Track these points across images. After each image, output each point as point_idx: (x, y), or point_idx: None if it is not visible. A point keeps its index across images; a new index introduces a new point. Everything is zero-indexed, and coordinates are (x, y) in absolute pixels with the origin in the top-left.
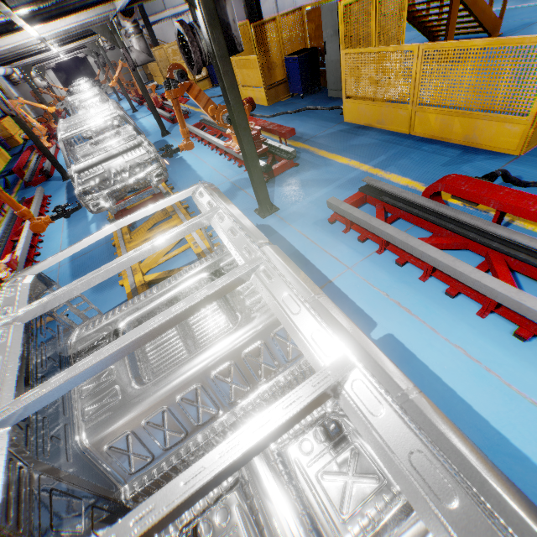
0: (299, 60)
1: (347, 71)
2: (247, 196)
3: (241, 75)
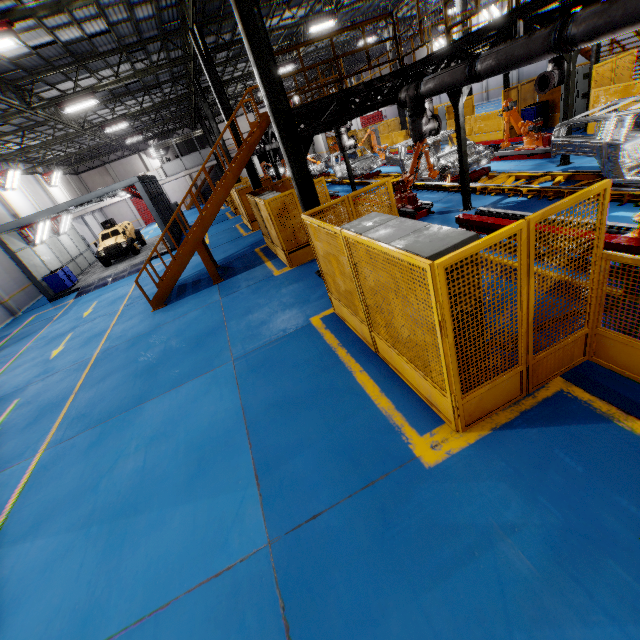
0: (536, 109)
1: (595, 102)
2: (542, 165)
3: (477, 127)
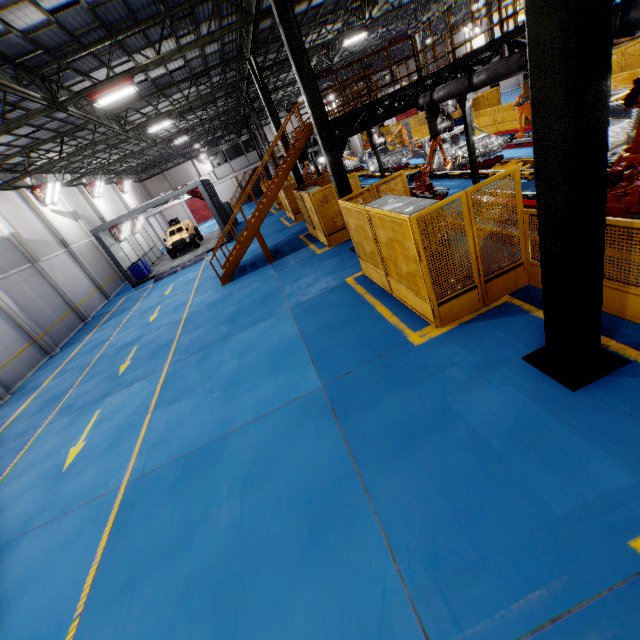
0: None
1: None
2: None
3: (500, 117)
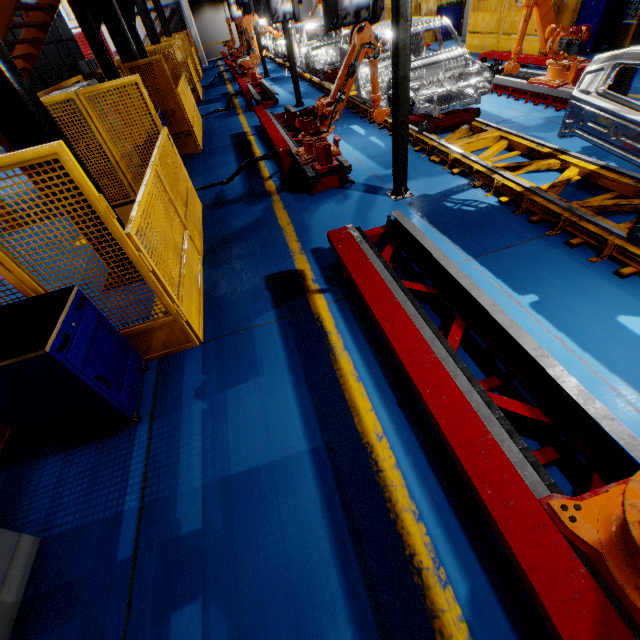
0: (605, 6)
1: None
2: None
3: (508, 22)
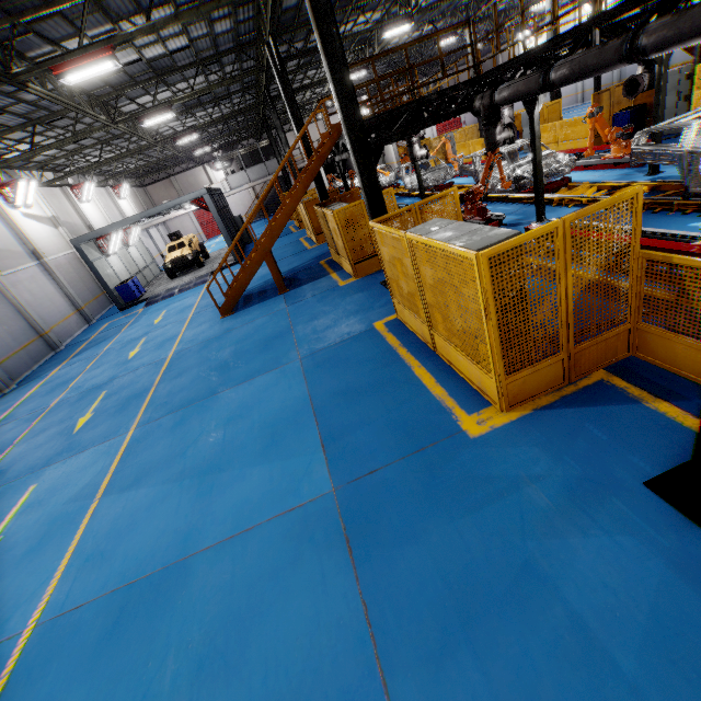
0: (630, 113)
1: (695, 105)
2: (628, 175)
3: (562, 134)
